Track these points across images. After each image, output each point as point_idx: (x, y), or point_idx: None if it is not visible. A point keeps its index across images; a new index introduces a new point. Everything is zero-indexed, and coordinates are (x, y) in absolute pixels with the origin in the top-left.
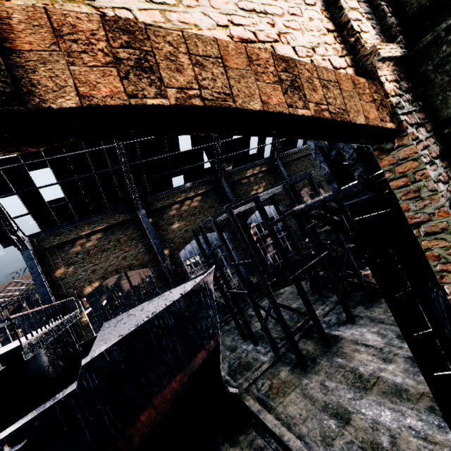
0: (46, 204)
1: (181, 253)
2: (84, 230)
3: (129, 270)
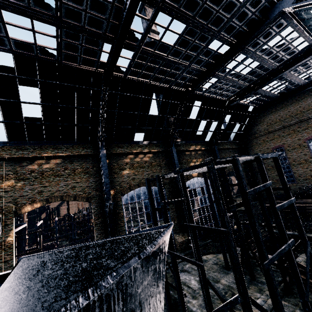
0: (23, 119)
1: (124, 197)
2: (47, 152)
3: (73, 199)
